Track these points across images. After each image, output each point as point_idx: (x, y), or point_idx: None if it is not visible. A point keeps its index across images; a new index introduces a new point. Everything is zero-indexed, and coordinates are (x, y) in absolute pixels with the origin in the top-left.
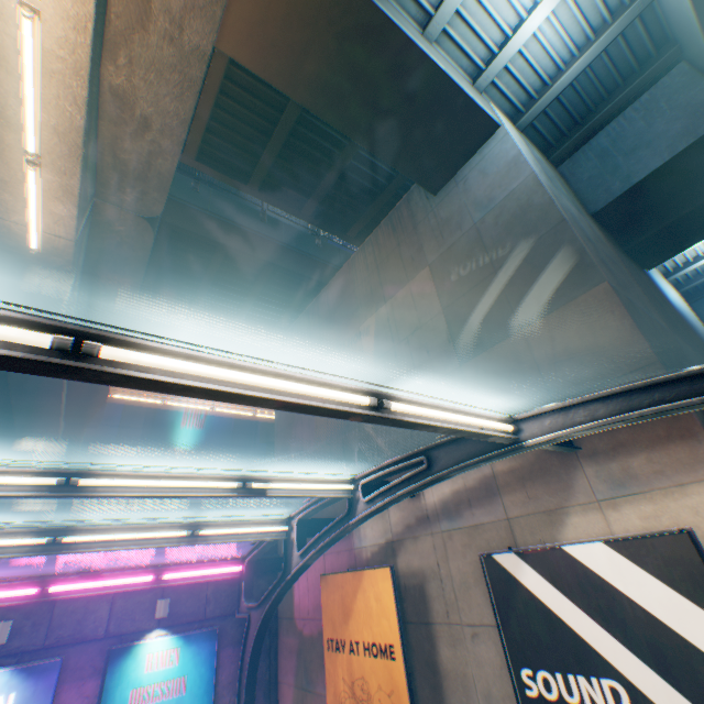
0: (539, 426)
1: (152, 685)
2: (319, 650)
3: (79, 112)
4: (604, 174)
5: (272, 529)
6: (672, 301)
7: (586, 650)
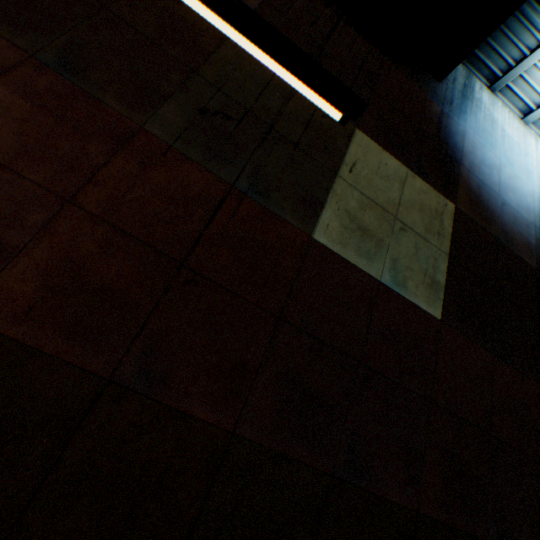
0: None
1: None
2: None
3: None
4: None
5: None
6: (462, 125)
7: None
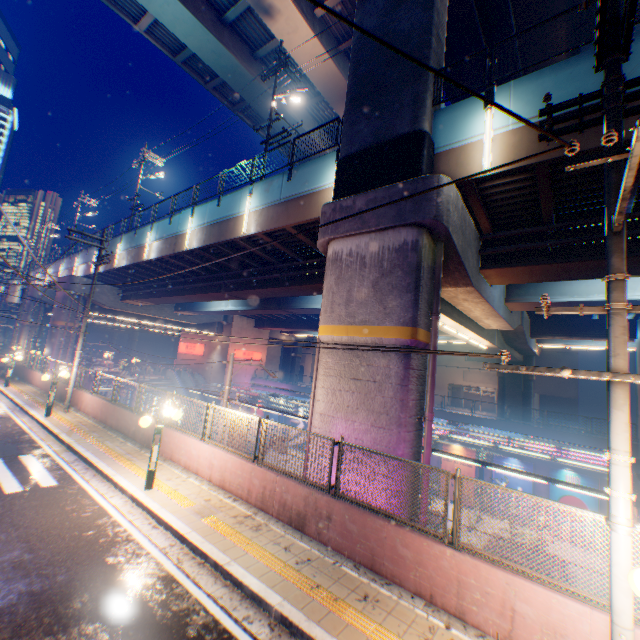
0: None
1: None
2: None
3: (483, 340)
4: None
5: None
6: None
7: None
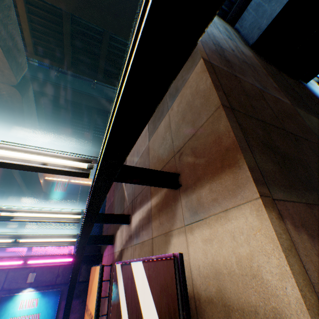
0: None
1: (21, 316)
2: (101, 307)
3: None
4: (258, 18)
5: (66, 240)
6: None
7: None
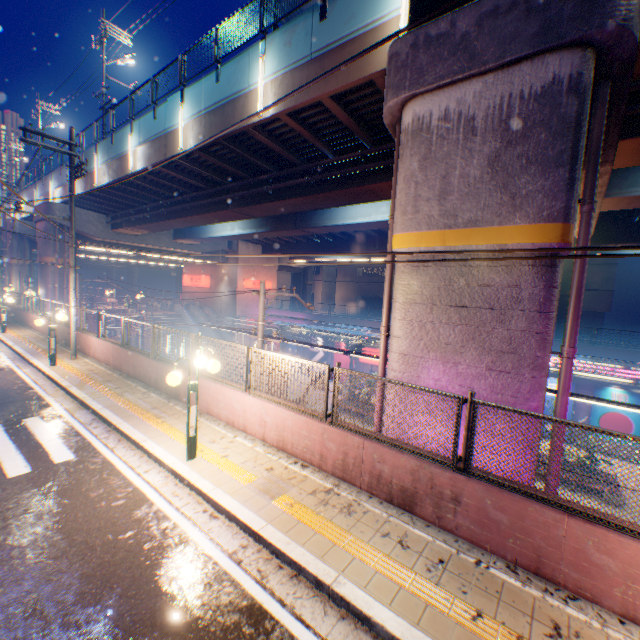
0: None
1: None
2: None
3: None
4: None
5: None
6: None
7: None
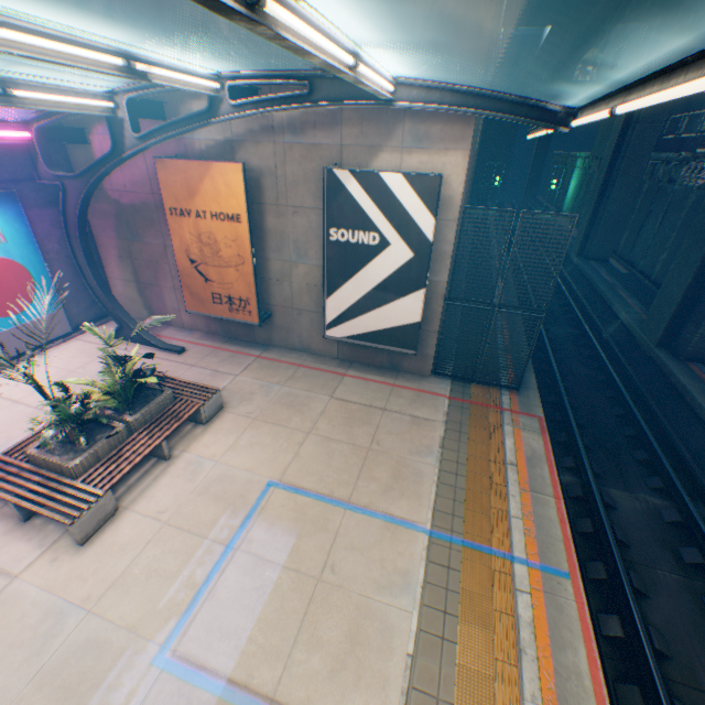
0: (409, 95)
1: None
2: (146, 217)
3: None
4: None
5: (98, 106)
6: None
7: (369, 223)
